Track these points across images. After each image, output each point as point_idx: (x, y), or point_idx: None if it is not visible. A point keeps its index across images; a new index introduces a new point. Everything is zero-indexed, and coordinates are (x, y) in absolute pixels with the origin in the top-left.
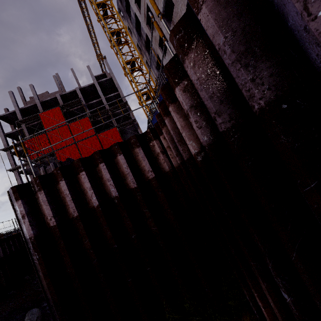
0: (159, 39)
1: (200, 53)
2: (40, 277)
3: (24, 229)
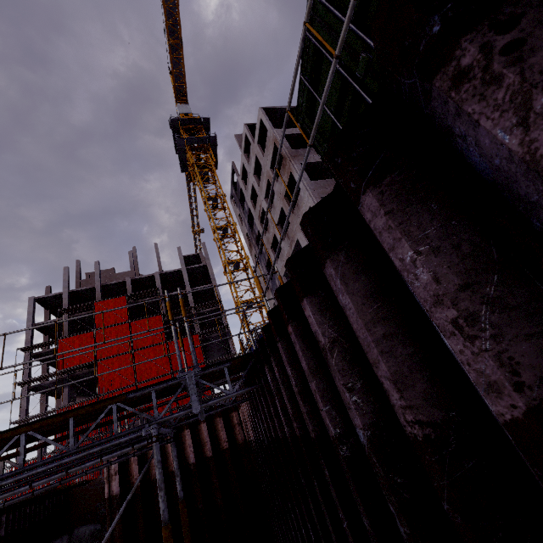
0: (272, 241)
1: None
2: (114, 537)
3: (112, 485)
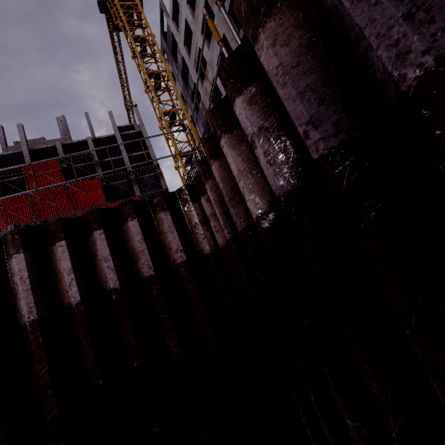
0: (210, 91)
1: (287, 21)
2: None
3: None
